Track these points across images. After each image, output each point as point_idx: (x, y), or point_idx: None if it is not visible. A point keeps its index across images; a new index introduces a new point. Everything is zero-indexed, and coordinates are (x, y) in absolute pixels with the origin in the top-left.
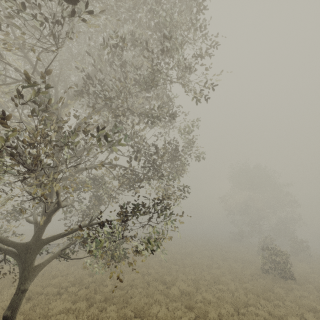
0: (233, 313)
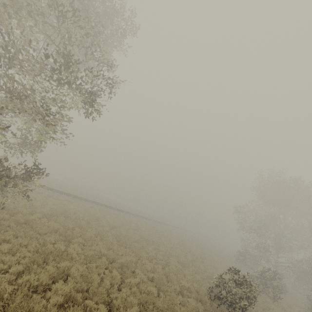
0: (78, 299)
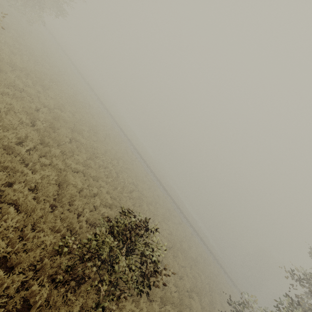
0: None
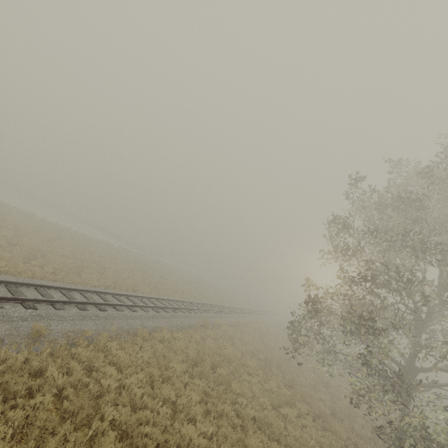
0: None
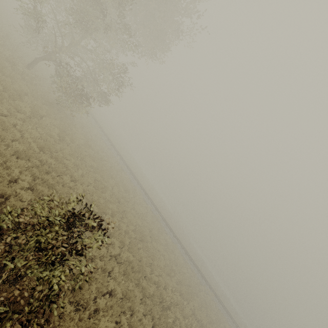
0: None
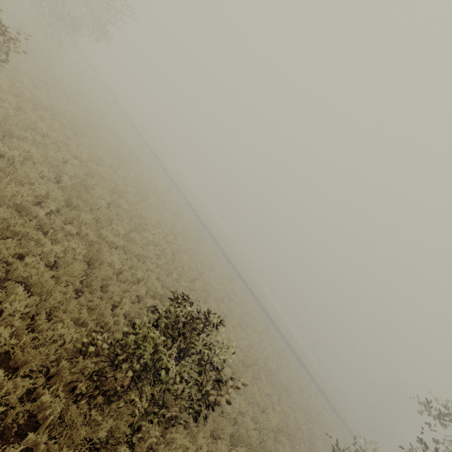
0: None
